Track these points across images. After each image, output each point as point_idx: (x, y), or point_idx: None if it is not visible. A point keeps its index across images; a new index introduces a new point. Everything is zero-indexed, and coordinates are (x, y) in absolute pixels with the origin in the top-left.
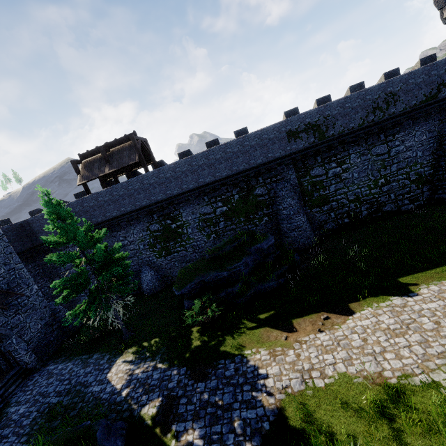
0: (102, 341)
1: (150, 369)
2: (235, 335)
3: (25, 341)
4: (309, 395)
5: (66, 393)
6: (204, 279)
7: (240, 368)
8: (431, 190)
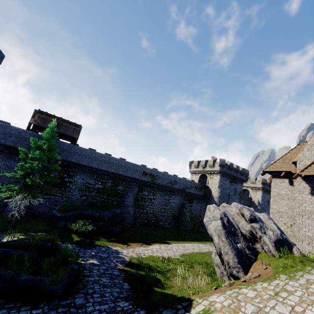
0: None
1: None
2: (100, 241)
3: None
4: (140, 259)
5: None
6: (85, 212)
7: (109, 249)
8: (175, 222)
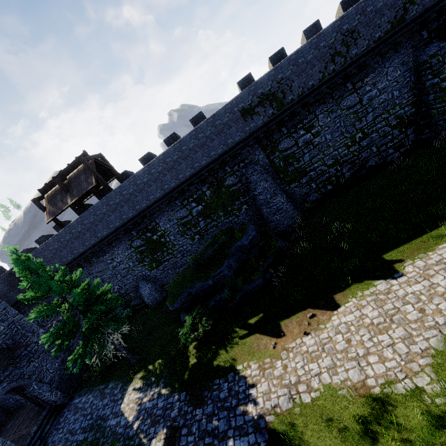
0: (115, 368)
1: (155, 397)
2: (228, 348)
3: (47, 383)
4: (296, 413)
5: (90, 428)
6: (191, 291)
7: (233, 389)
8: (416, 131)
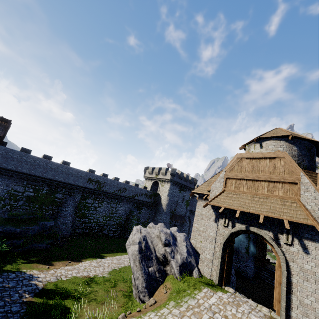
0: None
1: None
2: (13, 264)
3: None
4: (59, 282)
5: None
6: (0, 228)
7: (20, 275)
8: (121, 230)
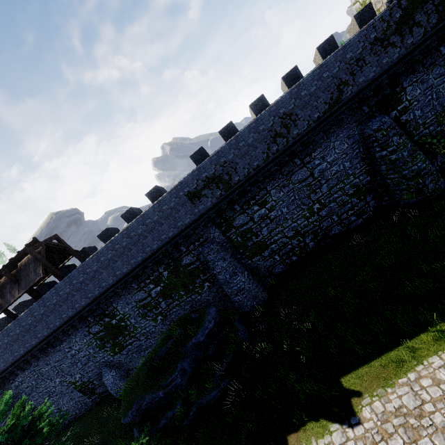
0: None
1: None
2: None
3: None
4: None
5: None
6: (141, 404)
7: None
8: (376, 198)
